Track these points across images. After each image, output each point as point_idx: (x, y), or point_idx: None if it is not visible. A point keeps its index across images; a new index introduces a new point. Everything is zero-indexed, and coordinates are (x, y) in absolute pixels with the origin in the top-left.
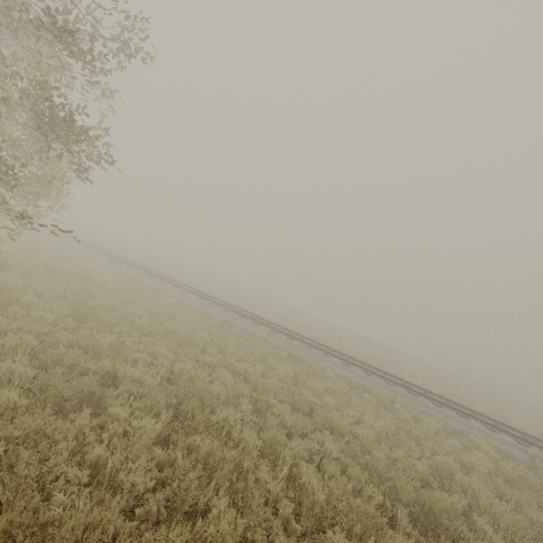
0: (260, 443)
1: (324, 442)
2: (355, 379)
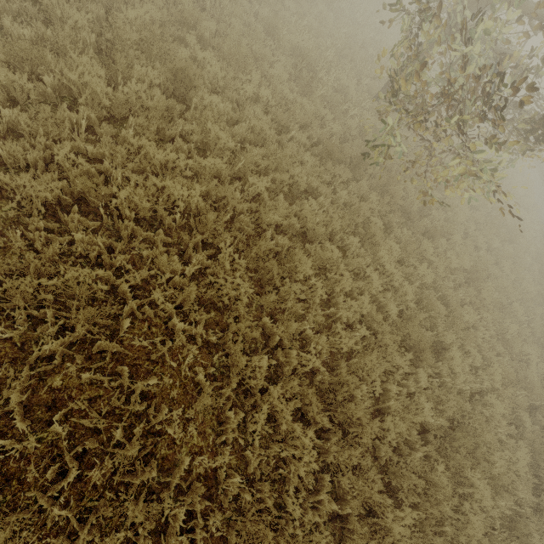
0: None
1: None
2: None
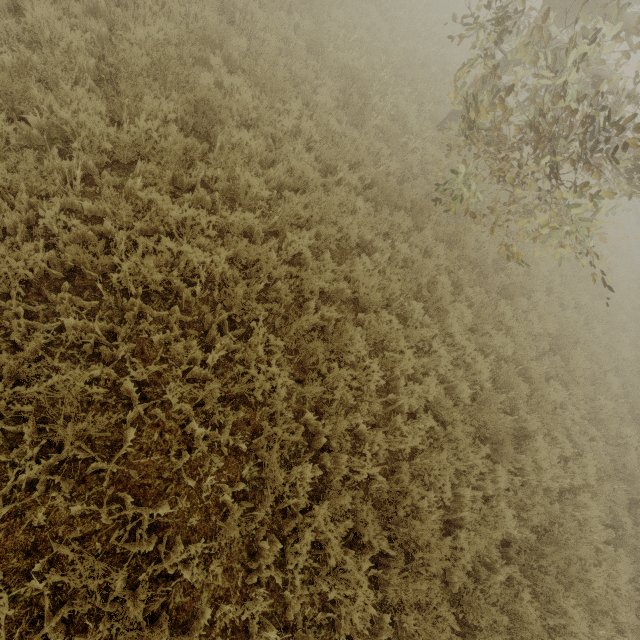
0: None
1: None
2: None
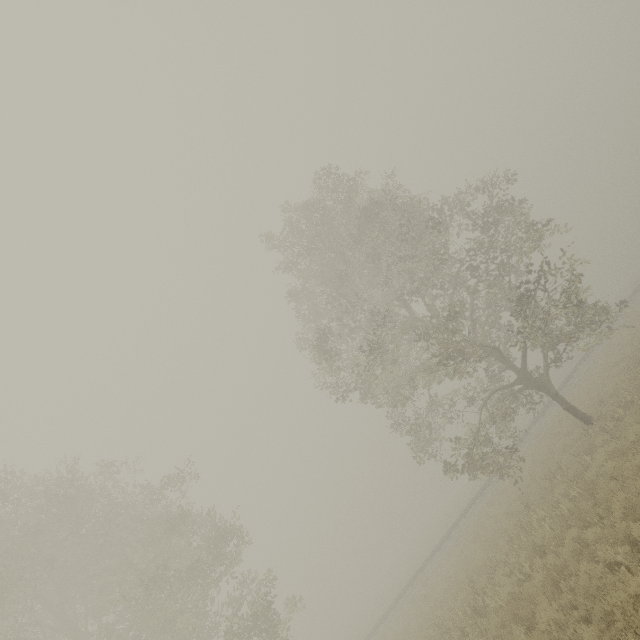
0: None
1: None
2: None
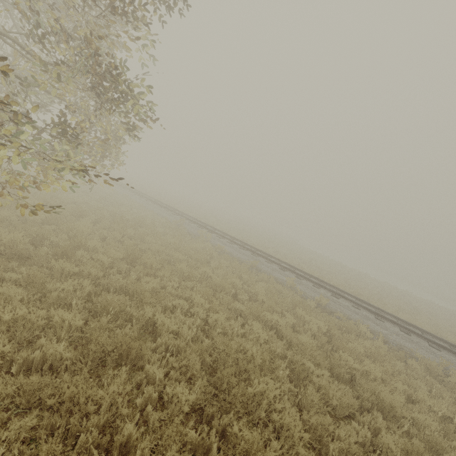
0: (307, 437)
1: (376, 429)
2: (393, 338)
